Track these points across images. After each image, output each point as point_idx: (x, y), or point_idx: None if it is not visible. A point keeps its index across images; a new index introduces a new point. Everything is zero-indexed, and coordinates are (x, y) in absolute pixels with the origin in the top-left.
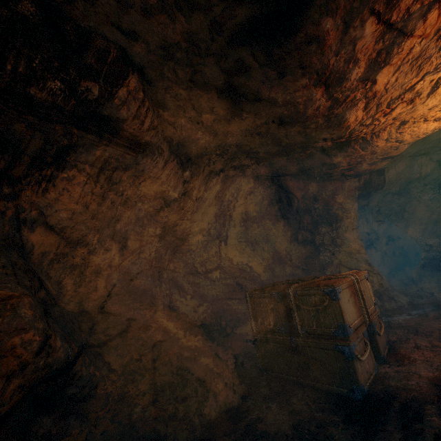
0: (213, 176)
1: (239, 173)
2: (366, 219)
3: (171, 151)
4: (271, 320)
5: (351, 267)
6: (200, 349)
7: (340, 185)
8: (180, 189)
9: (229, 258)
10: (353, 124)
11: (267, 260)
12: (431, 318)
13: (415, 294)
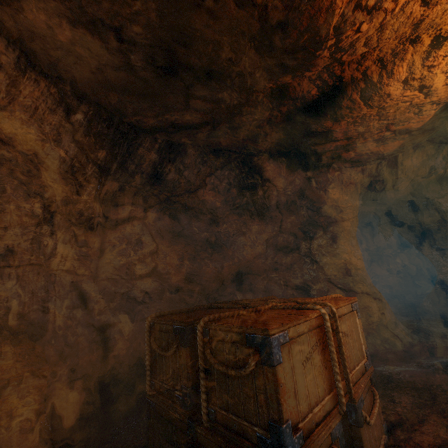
0: (144, 137)
1: (190, 142)
2: (372, 231)
3: (32, 65)
4: (172, 376)
5: (343, 286)
6: (17, 426)
7: (336, 175)
8: (69, 142)
9: (171, 261)
10: (342, 0)
11: (229, 268)
12: None
13: (429, 331)
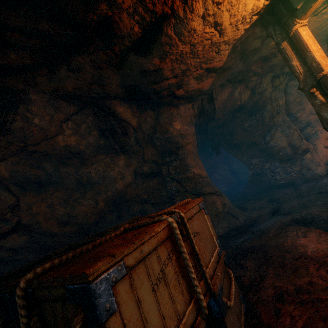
0: None
1: (31, 88)
2: (209, 152)
3: None
4: None
5: (196, 192)
6: None
7: (175, 111)
8: None
9: (38, 210)
10: None
11: (104, 201)
12: (274, 234)
13: (252, 207)
